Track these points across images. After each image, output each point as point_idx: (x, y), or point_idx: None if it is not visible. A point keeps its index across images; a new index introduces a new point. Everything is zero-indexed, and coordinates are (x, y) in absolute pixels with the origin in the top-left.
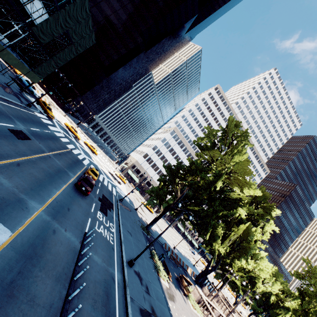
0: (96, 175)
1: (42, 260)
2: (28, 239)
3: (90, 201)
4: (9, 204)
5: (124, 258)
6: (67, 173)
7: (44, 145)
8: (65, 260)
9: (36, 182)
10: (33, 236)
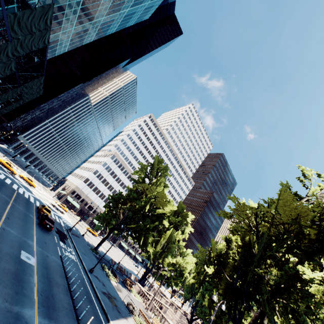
0: (49, 212)
1: (51, 269)
2: (41, 260)
3: (52, 235)
4: (23, 244)
5: (86, 269)
6: (29, 215)
7: (5, 195)
8: (59, 269)
9: (22, 228)
10: (41, 259)
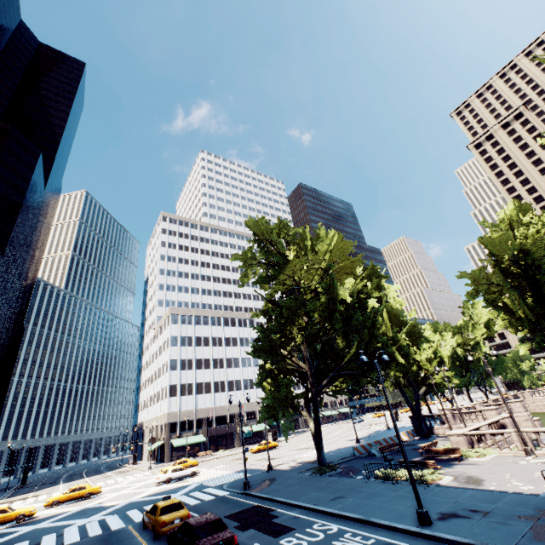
0: (179, 507)
1: None
2: None
3: None
4: None
5: (412, 529)
6: None
7: None
8: None
9: None
10: None
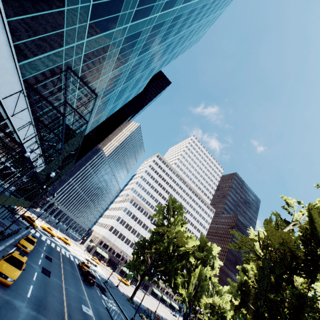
0: (89, 268)
1: (103, 319)
2: (95, 312)
3: (95, 289)
4: (81, 299)
5: (128, 318)
6: (75, 274)
7: (56, 259)
8: (108, 319)
9: (75, 285)
10: (95, 310)
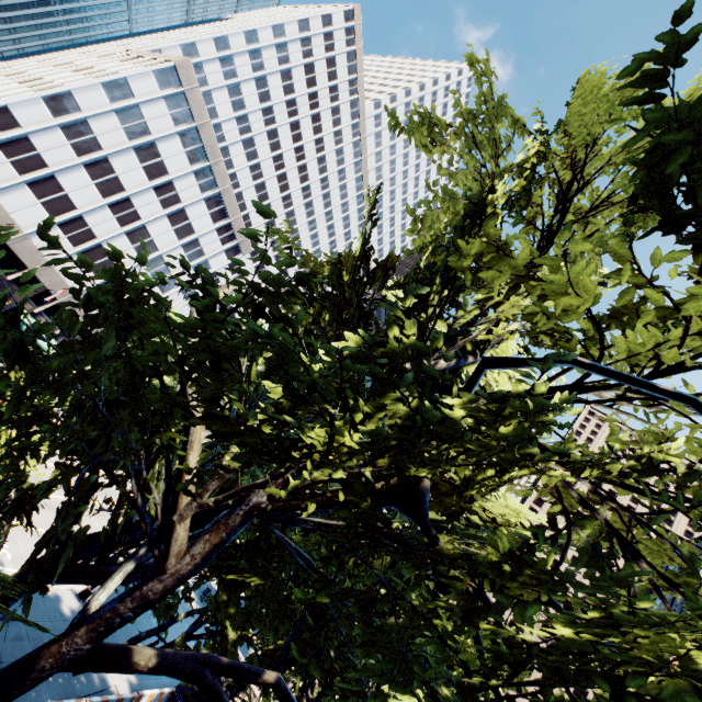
0: None
1: None
2: None
3: None
4: None
5: None
6: None
7: None
8: None
9: None
10: None
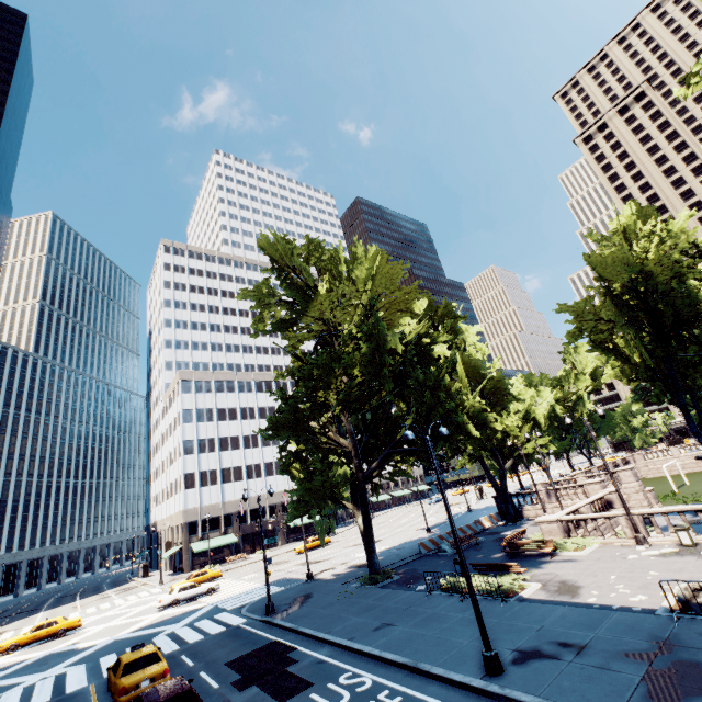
0: (153, 660)
1: None
2: None
3: None
4: None
5: (475, 682)
6: None
7: None
8: None
9: None
10: None
